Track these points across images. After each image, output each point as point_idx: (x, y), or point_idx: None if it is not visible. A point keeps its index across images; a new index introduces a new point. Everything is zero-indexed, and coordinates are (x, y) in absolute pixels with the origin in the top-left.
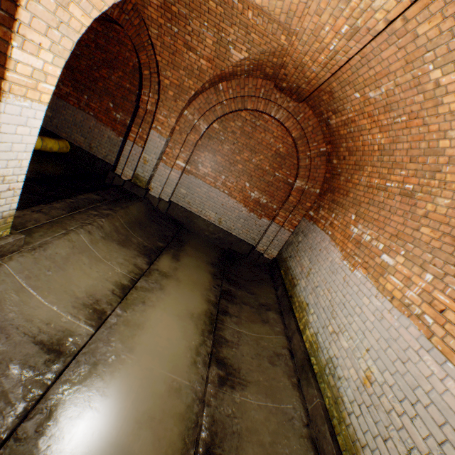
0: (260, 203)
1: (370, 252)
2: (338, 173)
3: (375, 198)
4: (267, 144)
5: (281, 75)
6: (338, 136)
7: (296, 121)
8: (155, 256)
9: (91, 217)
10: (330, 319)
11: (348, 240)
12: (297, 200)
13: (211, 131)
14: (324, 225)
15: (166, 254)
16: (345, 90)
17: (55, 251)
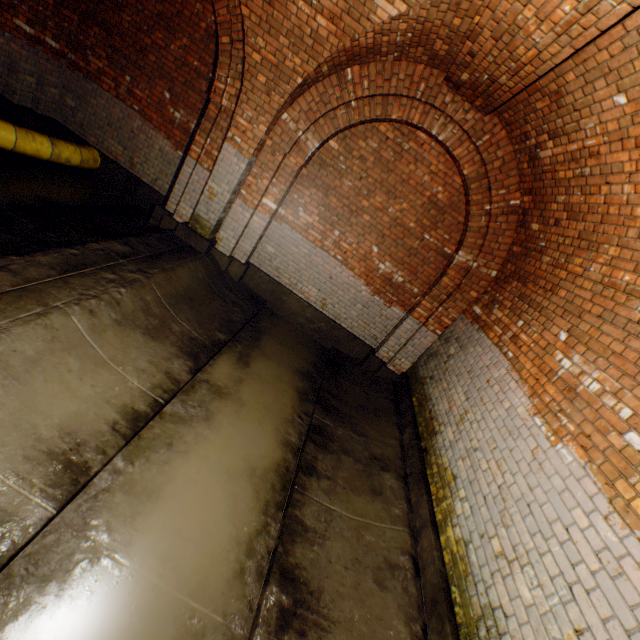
0: (392, 282)
1: (598, 418)
2: (539, 249)
3: (620, 311)
4: (417, 184)
5: (462, 56)
6: (551, 180)
7: (473, 147)
8: (206, 357)
9: (101, 285)
10: (497, 525)
11: (547, 379)
12: (455, 284)
13: (325, 154)
14: (500, 338)
15: (227, 352)
16: (594, 89)
17: (11, 347)
